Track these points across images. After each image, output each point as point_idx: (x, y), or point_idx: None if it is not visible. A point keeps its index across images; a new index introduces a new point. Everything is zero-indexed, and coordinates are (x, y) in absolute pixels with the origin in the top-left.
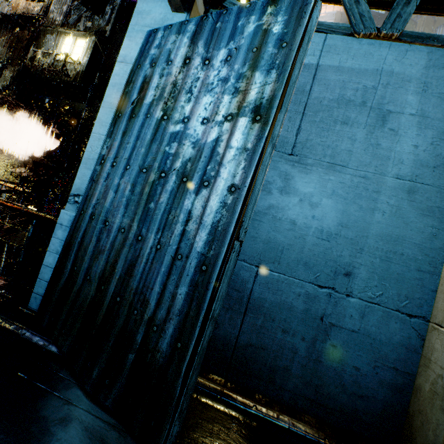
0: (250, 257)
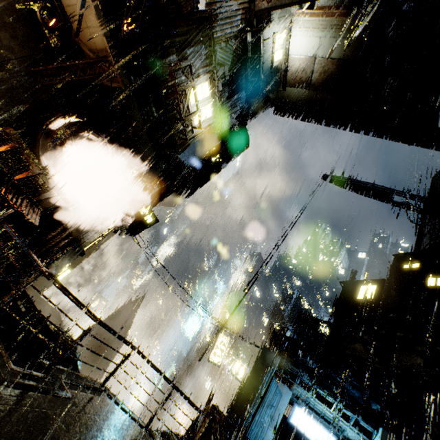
0: None
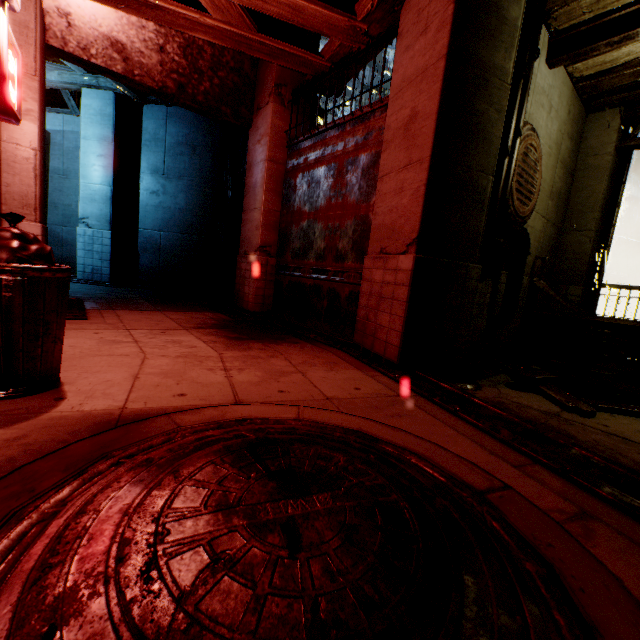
0: (59, 223)
